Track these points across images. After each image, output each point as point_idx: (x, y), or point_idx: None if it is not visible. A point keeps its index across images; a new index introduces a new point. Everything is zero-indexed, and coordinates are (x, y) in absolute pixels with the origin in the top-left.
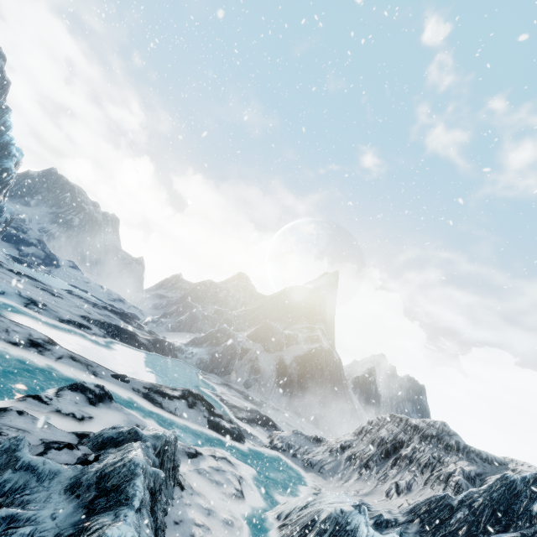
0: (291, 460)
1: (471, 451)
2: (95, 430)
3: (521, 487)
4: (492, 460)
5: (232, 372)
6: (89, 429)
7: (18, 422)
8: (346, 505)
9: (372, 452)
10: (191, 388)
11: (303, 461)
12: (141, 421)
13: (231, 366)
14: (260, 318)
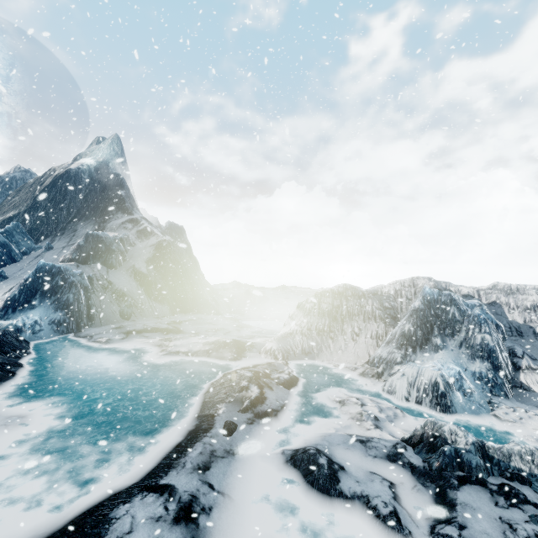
0: (298, 359)
1: (369, 293)
2: (389, 475)
3: (423, 307)
4: (376, 292)
5: (98, 313)
6: (392, 479)
7: (483, 527)
8: (437, 370)
9: (328, 321)
10: (158, 367)
11: (303, 355)
12: (335, 436)
13: (93, 307)
14: (46, 224)
